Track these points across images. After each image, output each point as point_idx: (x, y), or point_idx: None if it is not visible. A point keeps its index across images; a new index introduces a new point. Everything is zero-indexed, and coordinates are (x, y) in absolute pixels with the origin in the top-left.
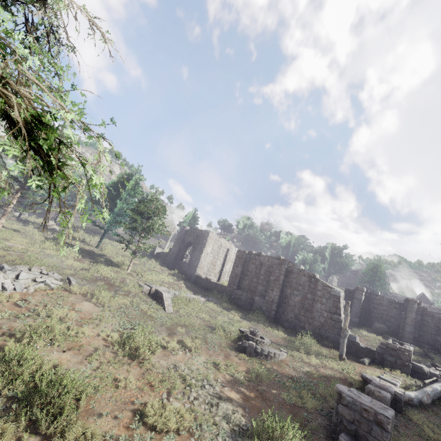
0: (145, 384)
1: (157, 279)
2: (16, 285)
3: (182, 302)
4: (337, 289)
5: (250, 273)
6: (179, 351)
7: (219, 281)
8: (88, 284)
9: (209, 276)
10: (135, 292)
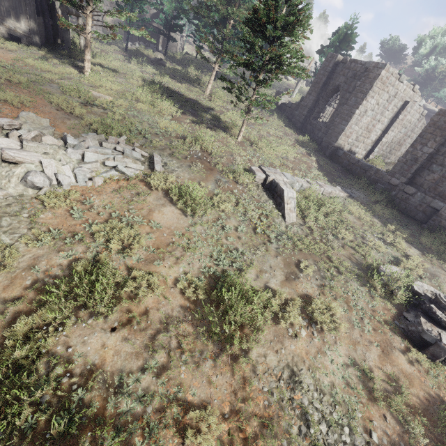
0: (233, 430)
1: (278, 153)
2: (78, 174)
3: (312, 207)
4: None
5: None
6: (301, 328)
7: (369, 156)
8: (179, 169)
9: (355, 148)
10: (243, 183)
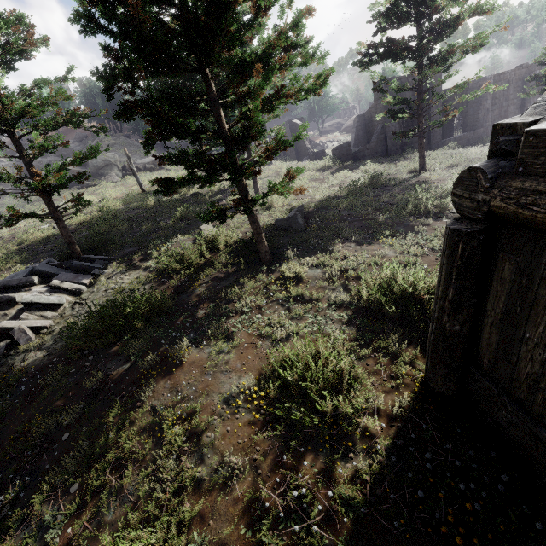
0: None
1: None
2: None
3: None
4: None
5: (498, 100)
6: None
7: None
8: None
9: None
10: None
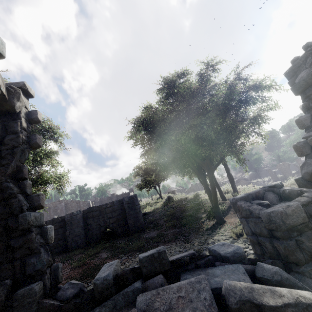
0: None
1: None
2: None
3: None
4: (88, 201)
5: (44, 216)
6: None
7: None
8: None
9: None
10: None
